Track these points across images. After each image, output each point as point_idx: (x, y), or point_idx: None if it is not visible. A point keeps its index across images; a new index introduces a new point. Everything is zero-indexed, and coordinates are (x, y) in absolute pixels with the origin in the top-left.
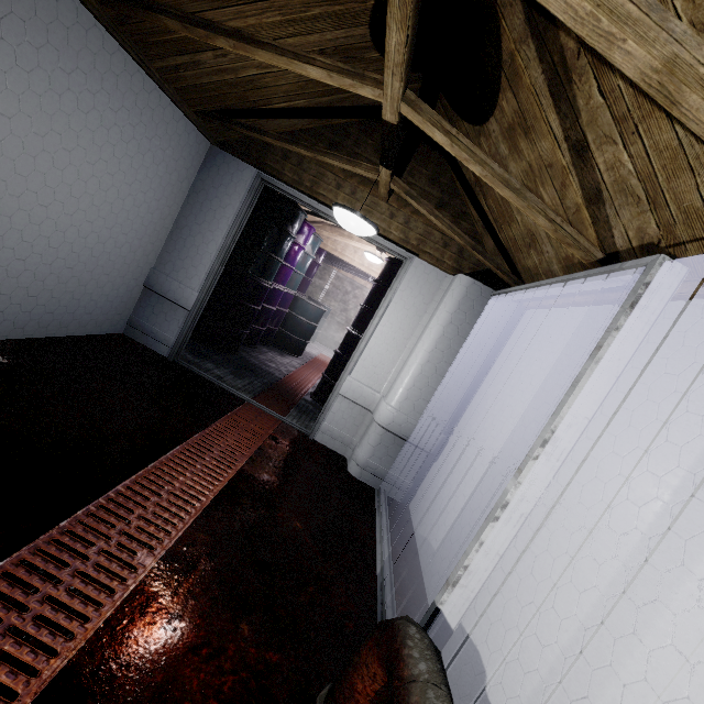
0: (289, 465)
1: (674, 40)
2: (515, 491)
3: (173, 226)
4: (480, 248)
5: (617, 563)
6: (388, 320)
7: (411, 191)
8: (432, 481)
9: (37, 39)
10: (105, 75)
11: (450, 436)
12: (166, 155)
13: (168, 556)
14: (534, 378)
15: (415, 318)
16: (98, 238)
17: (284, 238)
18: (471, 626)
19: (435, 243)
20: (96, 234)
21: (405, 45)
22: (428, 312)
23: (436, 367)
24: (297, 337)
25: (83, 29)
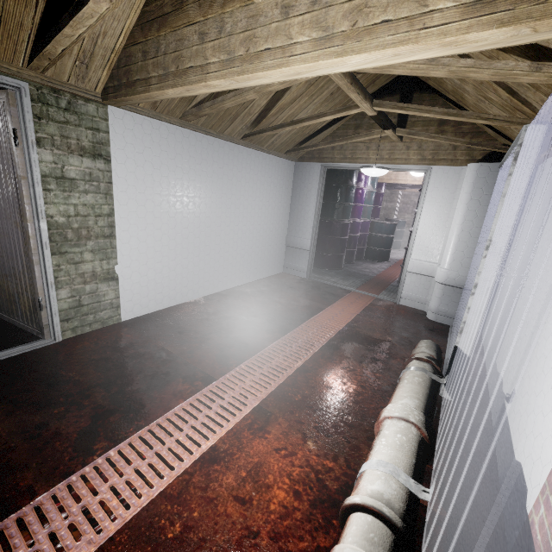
0: (382, 316)
1: (445, 66)
2: (478, 277)
3: (289, 211)
4: (474, 141)
5: (545, 296)
6: (427, 214)
7: (411, 131)
8: (491, 311)
9: (231, 167)
10: (250, 164)
11: (500, 278)
12: (278, 180)
13: (327, 344)
14: (535, 215)
15: (446, 206)
16: (263, 230)
17: (348, 190)
18: (500, 368)
19: (445, 150)
20: (262, 229)
21: (358, 95)
22: (455, 198)
23: (469, 233)
24: (380, 248)
25: (241, 153)
